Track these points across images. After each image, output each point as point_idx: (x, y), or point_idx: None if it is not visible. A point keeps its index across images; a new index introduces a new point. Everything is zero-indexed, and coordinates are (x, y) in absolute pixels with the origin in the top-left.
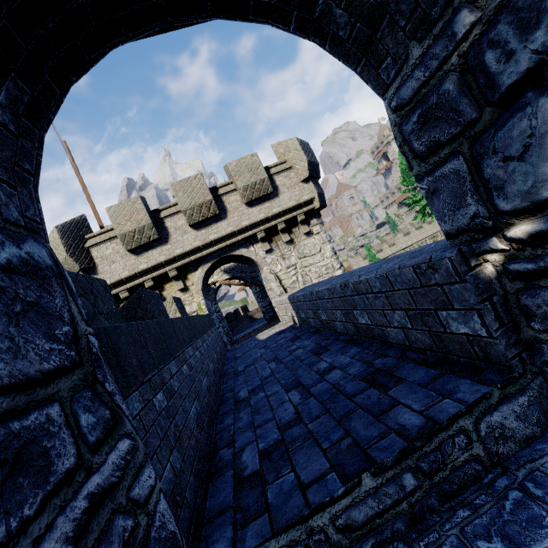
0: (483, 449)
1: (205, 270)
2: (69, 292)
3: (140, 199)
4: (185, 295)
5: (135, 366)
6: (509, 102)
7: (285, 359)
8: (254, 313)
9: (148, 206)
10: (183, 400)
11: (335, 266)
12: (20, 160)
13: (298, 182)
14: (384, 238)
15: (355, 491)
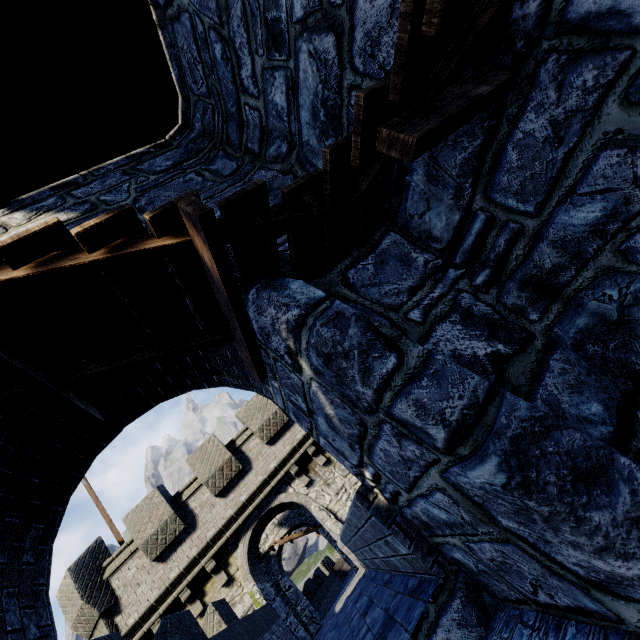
0: None
1: (246, 542)
2: None
3: (158, 490)
4: (232, 590)
5: None
6: (312, 417)
7: (344, 637)
8: (342, 563)
9: (168, 493)
10: None
11: None
12: (37, 579)
13: None
14: None
15: None
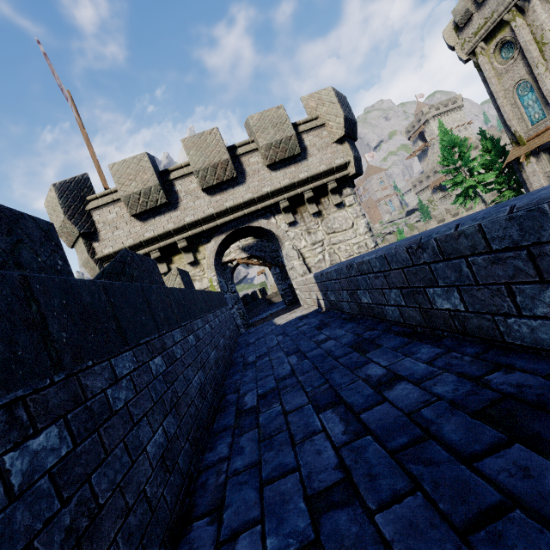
0: None
1: (218, 242)
2: None
3: (147, 155)
4: (195, 270)
5: None
6: None
7: (310, 352)
8: (273, 297)
9: (157, 167)
10: (134, 424)
11: (369, 245)
12: None
13: (331, 143)
14: (416, 224)
15: None
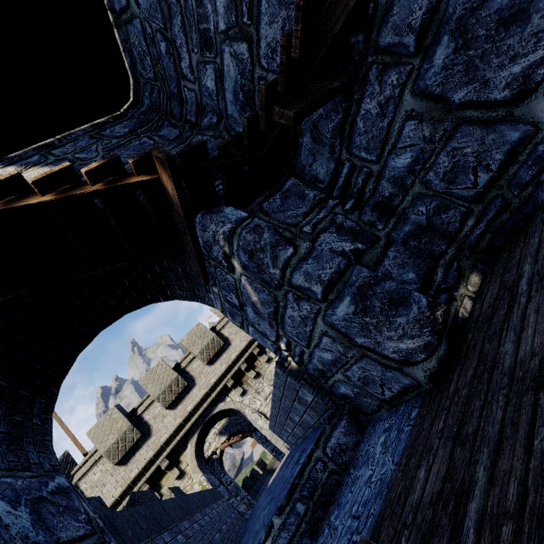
0: (334, 464)
1: (194, 443)
2: (81, 497)
3: (116, 408)
4: (184, 481)
5: (131, 535)
6: (243, 309)
7: (274, 487)
8: (273, 464)
9: (125, 410)
10: None
11: None
12: (44, 436)
13: None
14: None
15: (272, 531)
